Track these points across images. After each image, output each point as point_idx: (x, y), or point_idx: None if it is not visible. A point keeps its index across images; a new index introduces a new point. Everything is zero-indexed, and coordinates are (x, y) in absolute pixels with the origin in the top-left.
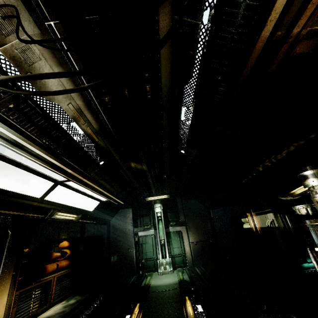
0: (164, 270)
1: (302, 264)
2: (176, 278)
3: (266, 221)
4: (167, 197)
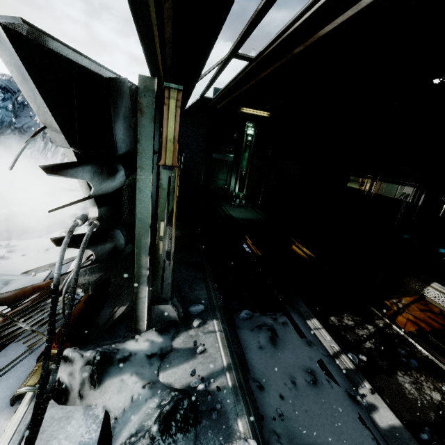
0: (238, 204)
1: (403, 235)
2: (257, 215)
3: (394, 192)
4: (268, 116)
